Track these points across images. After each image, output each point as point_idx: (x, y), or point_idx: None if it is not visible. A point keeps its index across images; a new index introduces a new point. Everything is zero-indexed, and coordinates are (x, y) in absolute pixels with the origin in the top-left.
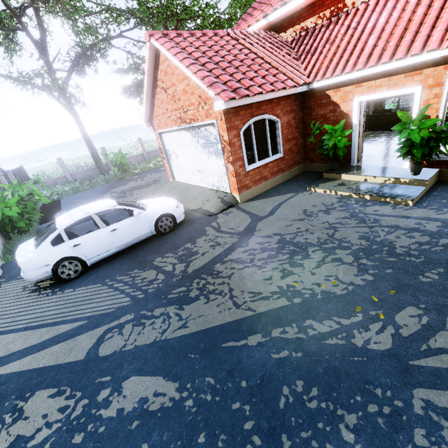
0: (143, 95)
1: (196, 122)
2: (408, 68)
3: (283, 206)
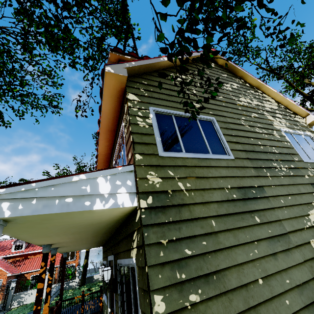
0: None
1: None
2: None
3: None
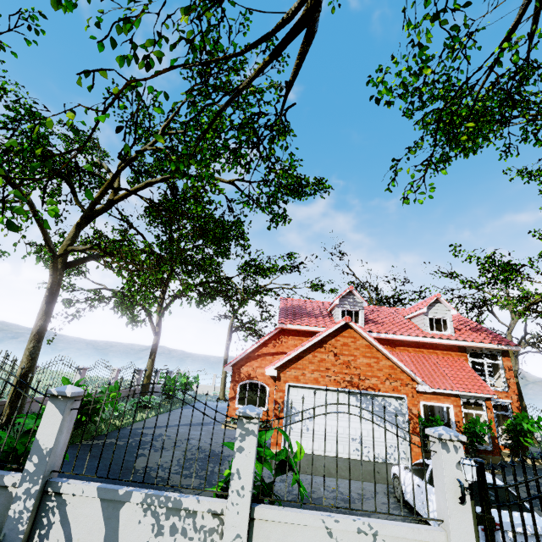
0: (127, 314)
1: (376, 391)
2: (444, 394)
3: None
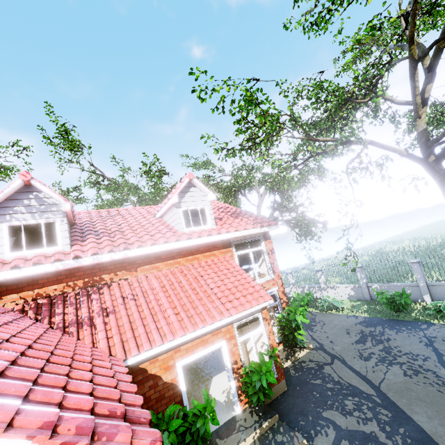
0: None
1: None
2: (212, 329)
3: None
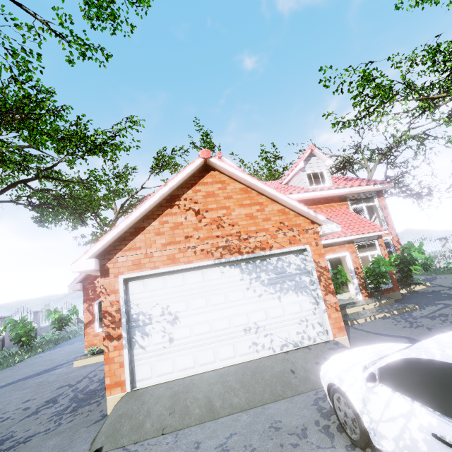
0: None
1: (267, 250)
2: (338, 243)
3: (384, 332)
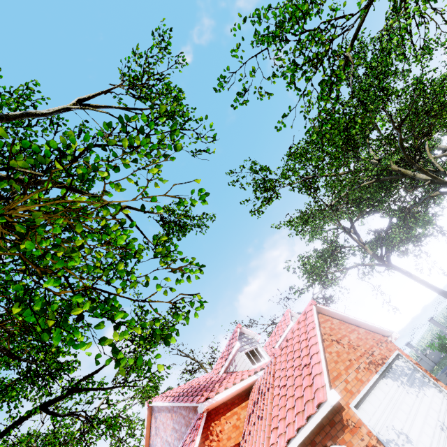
0: None
1: (387, 358)
2: None
3: None
